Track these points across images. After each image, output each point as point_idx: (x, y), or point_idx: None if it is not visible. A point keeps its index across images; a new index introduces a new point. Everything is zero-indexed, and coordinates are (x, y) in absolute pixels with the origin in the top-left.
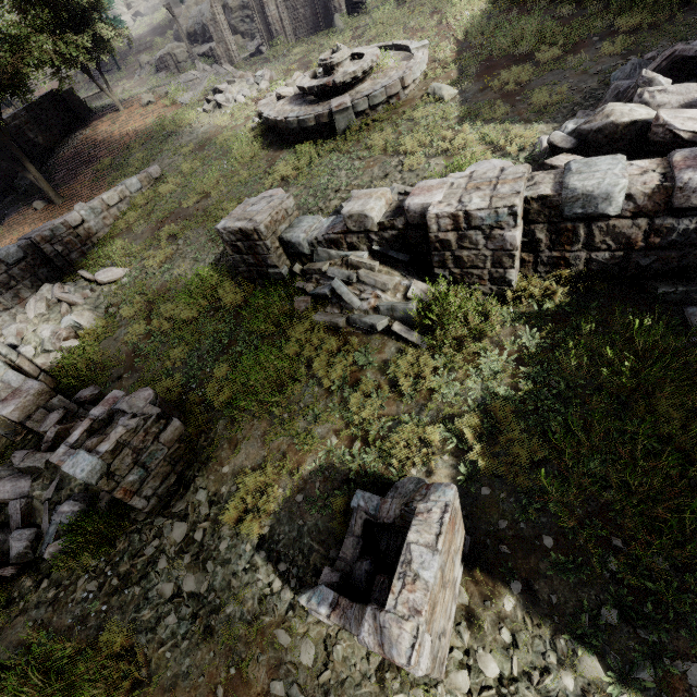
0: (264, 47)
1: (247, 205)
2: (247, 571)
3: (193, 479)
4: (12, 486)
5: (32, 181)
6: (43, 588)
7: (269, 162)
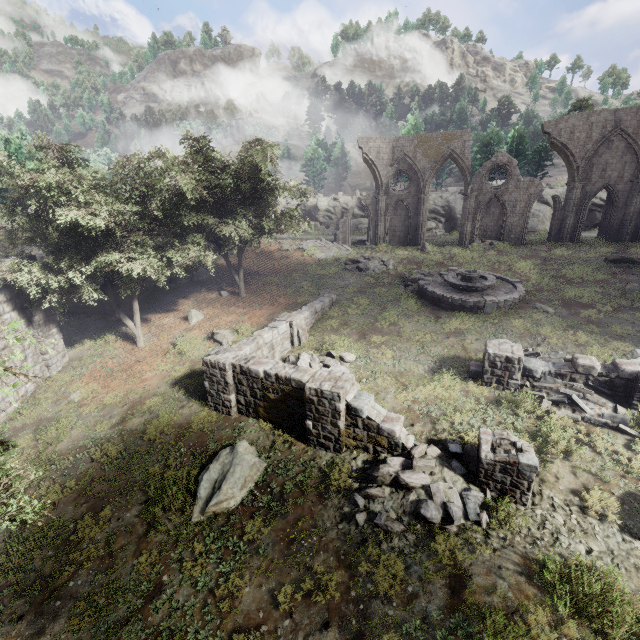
0: (368, 242)
1: (495, 344)
2: (624, 542)
3: (540, 491)
4: (417, 476)
5: (235, 280)
6: (501, 536)
7: (434, 315)
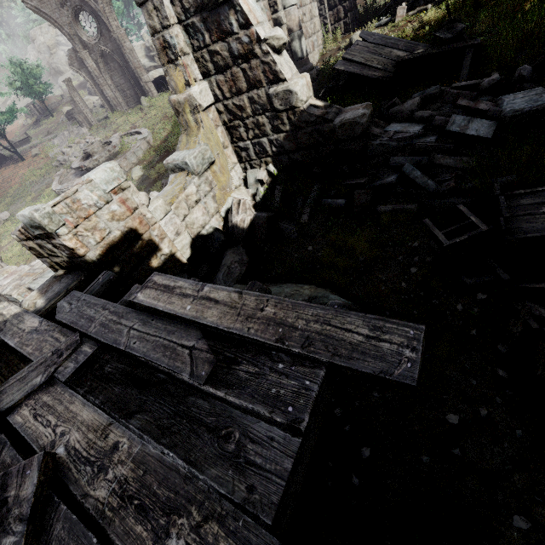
0: (109, 114)
1: None
2: None
3: None
4: None
5: None
6: None
7: None
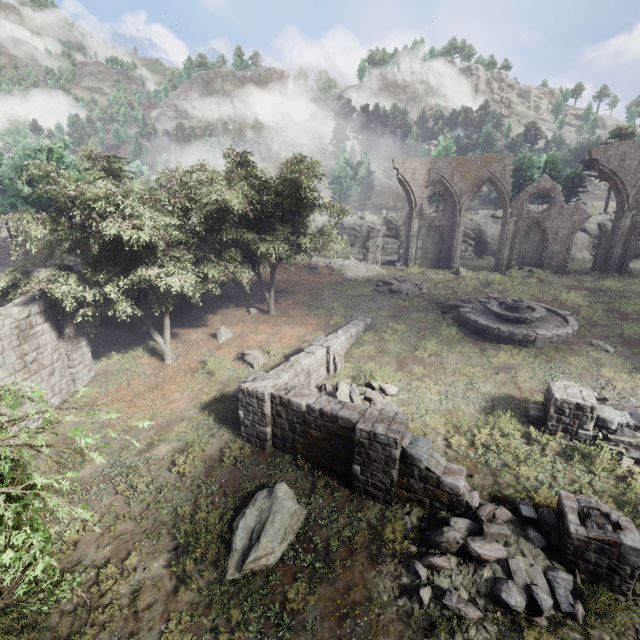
0: (398, 263)
1: (560, 387)
2: None
3: (639, 576)
4: (490, 546)
5: (265, 297)
6: (607, 639)
7: (478, 347)
